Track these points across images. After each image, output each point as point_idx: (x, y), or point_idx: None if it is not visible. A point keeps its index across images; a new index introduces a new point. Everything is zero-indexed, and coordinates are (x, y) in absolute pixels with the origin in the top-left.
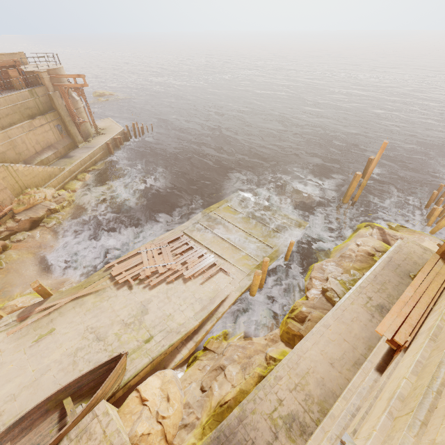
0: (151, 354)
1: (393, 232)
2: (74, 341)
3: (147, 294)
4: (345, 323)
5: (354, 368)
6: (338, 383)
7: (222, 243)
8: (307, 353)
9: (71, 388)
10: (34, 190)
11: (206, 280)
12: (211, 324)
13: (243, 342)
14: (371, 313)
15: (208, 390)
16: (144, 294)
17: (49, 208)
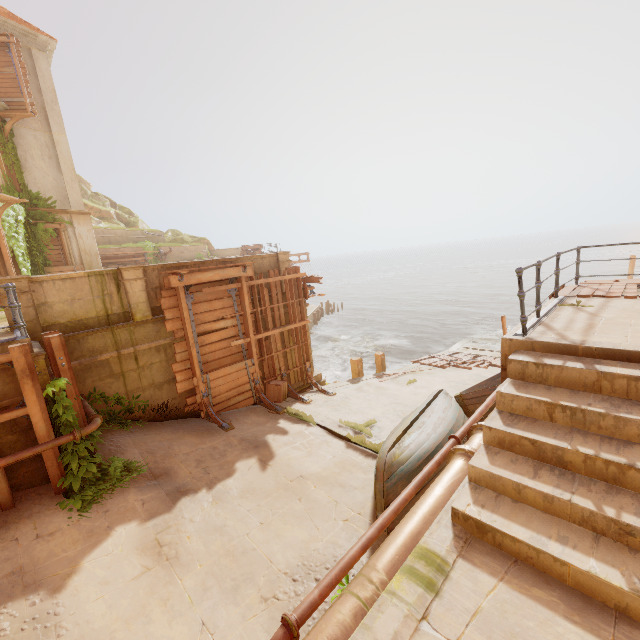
0: None
1: None
2: (442, 384)
3: (471, 372)
4: None
5: None
6: None
7: None
8: None
9: (483, 387)
10: None
11: None
12: None
13: None
14: None
15: None
16: (468, 372)
17: None
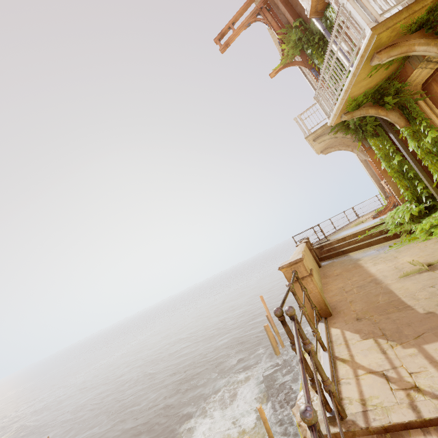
0: None
1: None
2: None
3: None
4: None
5: None
6: None
7: None
8: None
9: None
10: None
11: None
12: None
13: None
14: None
15: None
16: None
17: None
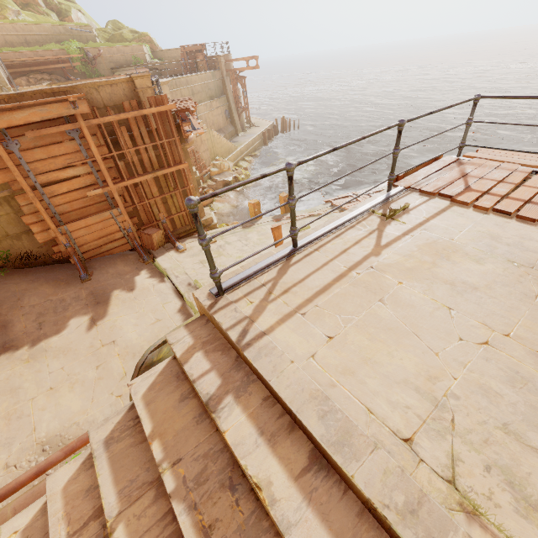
0: None
1: None
2: None
3: None
4: None
5: None
6: None
7: None
8: None
9: None
10: (222, 158)
11: None
12: None
13: None
14: None
15: None
16: None
17: (235, 176)
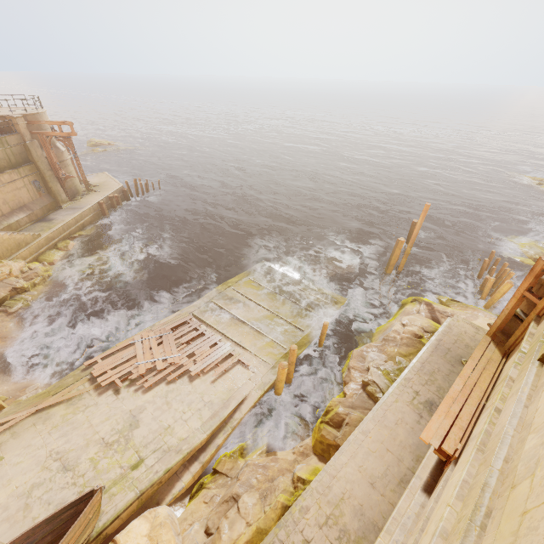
0: (139, 485)
1: (443, 308)
2: (29, 474)
3: (140, 399)
4: (389, 427)
5: (400, 488)
6: (380, 510)
7: (242, 327)
8: (342, 471)
9: None
10: None
11: (219, 377)
12: (224, 436)
13: (264, 459)
14: (419, 412)
15: (214, 533)
16: (135, 400)
17: (15, 287)
